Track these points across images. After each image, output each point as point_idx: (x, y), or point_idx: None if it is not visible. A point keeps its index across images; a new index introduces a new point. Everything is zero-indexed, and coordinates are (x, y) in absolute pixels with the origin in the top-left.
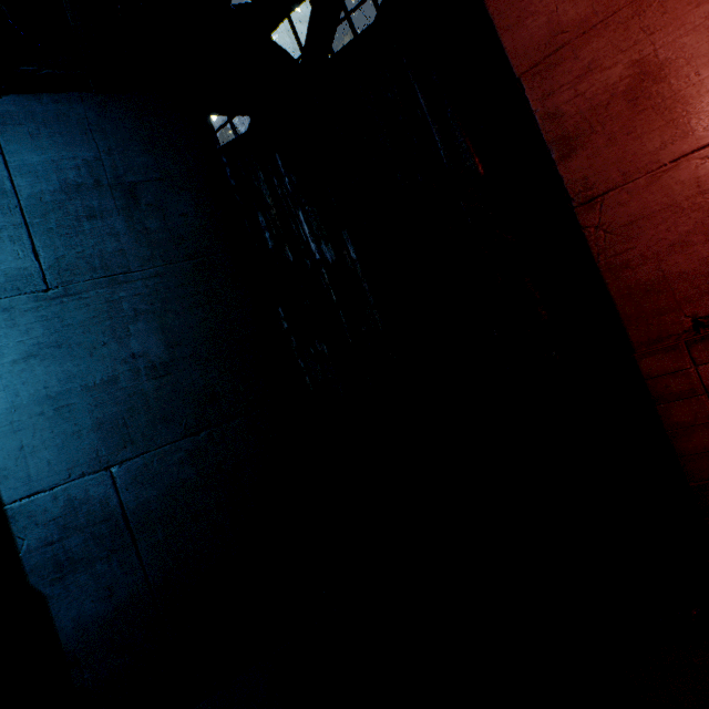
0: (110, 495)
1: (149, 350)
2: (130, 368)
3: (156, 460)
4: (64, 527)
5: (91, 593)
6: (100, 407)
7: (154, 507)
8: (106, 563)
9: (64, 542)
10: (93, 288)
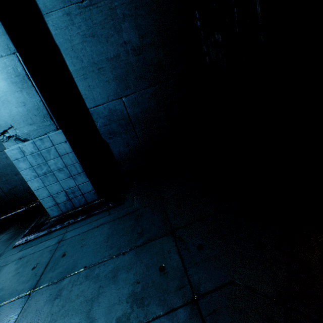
0: (123, 109)
1: (131, 40)
2: (124, 49)
3: (139, 96)
4: (109, 120)
5: (122, 144)
6: (114, 69)
7: (140, 116)
8: (125, 135)
9: (110, 125)
10: (102, 0)
